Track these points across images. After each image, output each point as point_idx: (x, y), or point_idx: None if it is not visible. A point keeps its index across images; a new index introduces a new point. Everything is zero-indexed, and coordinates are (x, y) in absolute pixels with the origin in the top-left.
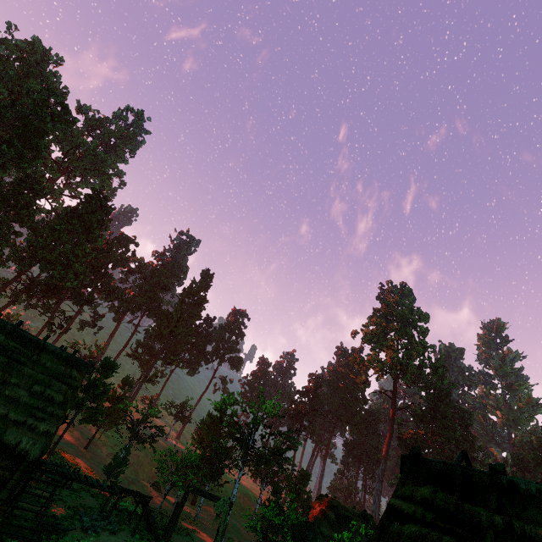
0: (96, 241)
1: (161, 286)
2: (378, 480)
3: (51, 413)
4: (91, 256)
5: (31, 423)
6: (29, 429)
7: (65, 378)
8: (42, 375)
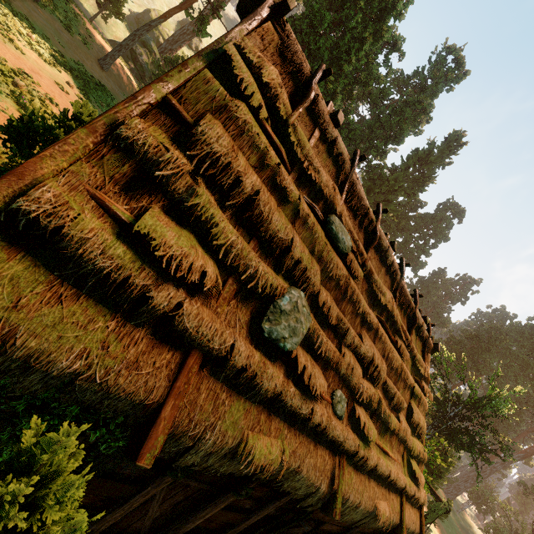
0: (378, 39)
1: (391, 135)
2: (502, 463)
3: (418, 460)
4: (358, 64)
5: (416, 496)
6: (410, 503)
7: (422, 380)
8: (416, 385)
